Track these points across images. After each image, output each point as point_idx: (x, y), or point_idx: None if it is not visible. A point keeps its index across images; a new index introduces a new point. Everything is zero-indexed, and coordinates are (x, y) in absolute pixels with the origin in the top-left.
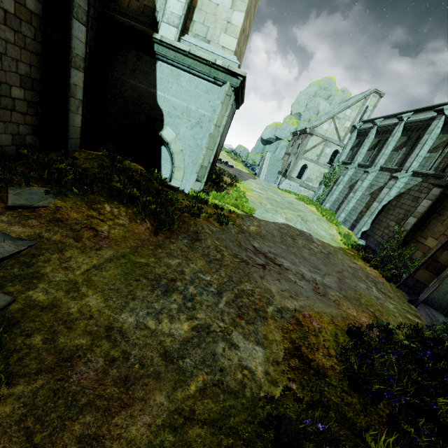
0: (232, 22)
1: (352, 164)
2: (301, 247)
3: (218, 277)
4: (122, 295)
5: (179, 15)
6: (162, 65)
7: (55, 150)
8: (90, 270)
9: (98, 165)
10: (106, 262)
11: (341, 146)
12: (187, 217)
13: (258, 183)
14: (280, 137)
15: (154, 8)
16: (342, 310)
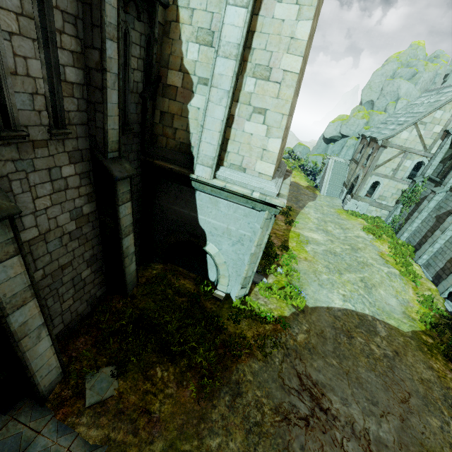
0: (268, 149)
1: (441, 186)
2: (358, 354)
3: None
4: None
5: (212, 156)
6: (200, 194)
7: (118, 294)
8: None
9: (152, 302)
10: None
11: (428, 156)
12: (229, 358)
13: (318, 206)
14: (346, 134)
15: (189, 143)
16: None
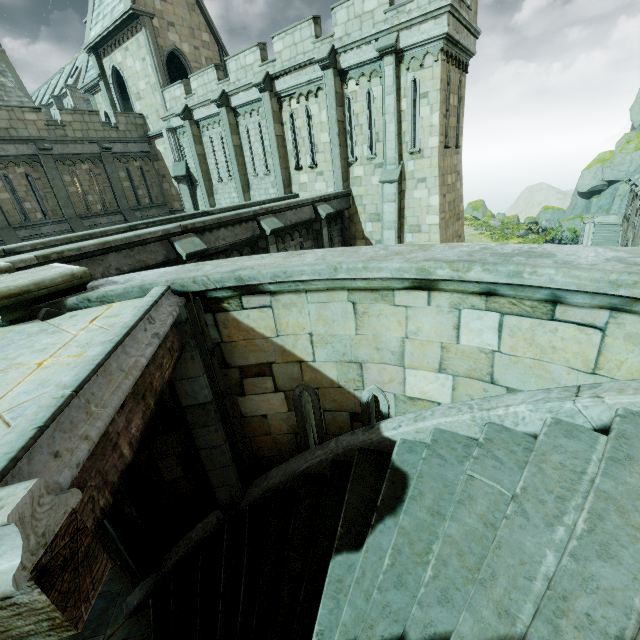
0: None
1: None
2: None
3: None
4: None
5: None
6: None
7: None
8: None
9: None
10: None
11: None
12: None
13: None
14: (615, 179)
15: None
16: None
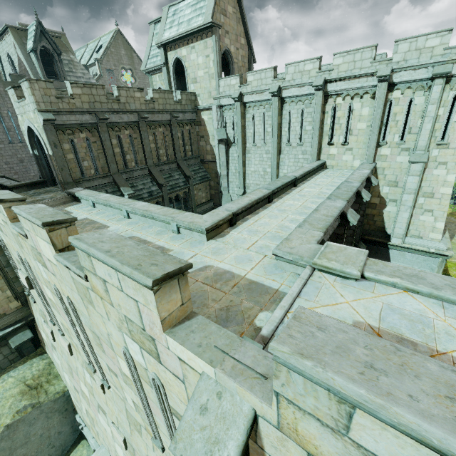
0: (436, 227)
1: None
2: None
3: None
4: None
5: (402, 233)
6: (392, 250)
7: None
8: None
9: None
10: None
11: None
12: None
13: None
14: None
15: (384, 227)
16: None
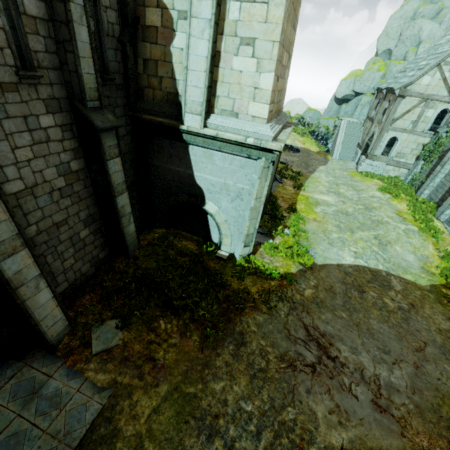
0: (260, 87)
1: None
2: (370, 307)
3: (260, 404)
4: (174, 446)
5: (200, 101)
6: (193, 148)
7: (121, 256)
8: (151, 415)
9: (154, 262)
10: (162, 402)
11: None
12: (233, 311)
13: (329, 170)
14: (360, 91)
15: (176, 92)
16: (407, 438)
